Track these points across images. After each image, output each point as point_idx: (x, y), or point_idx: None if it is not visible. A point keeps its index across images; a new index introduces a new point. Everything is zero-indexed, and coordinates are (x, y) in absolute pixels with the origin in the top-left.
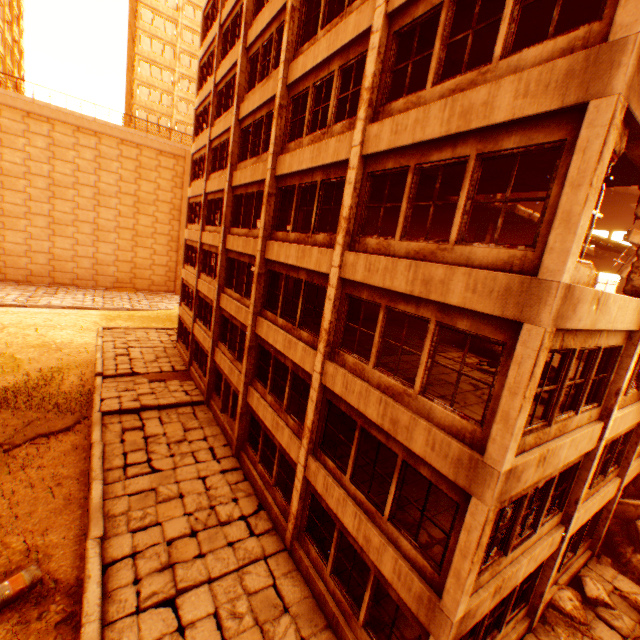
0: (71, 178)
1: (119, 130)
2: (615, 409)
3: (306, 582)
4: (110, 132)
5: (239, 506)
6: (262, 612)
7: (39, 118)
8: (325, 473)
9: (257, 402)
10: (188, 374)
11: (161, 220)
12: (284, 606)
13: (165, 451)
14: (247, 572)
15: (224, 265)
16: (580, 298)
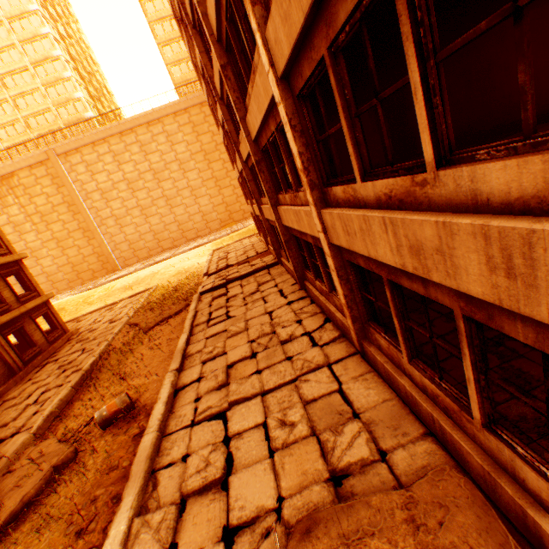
0: (161, 163)
1: (169, 107)
2: None
3: (389, 385)
4: (165, 113)
5: (302, 326)
6: (321, 421)
7: (127, 133)
8: (337, 211)
9: (284, 215)
10: (268, 252)
11: (226, 160)
12: (352, 413)
13: (240, 303)
14: (305, 381)
15: (228, 119)
16: None
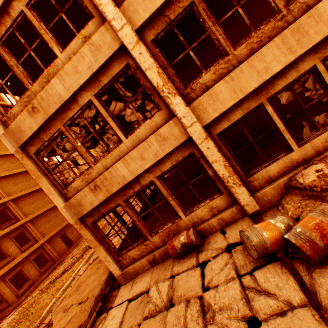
0: None
1: None
2: None
3: None
4: None
5: None
6: None
7: None
8: None
9: None
10: None
11: None
12: None
13: None
14: None
15: None
16: None
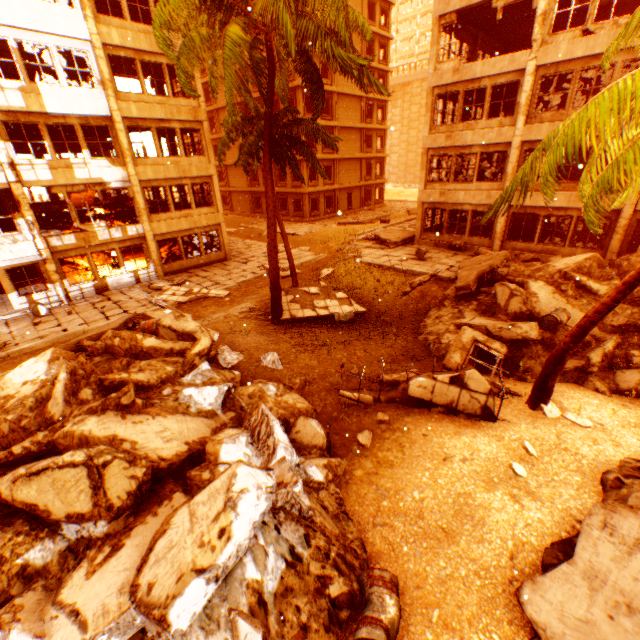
0: None
1: None
2: (521, 118)
3: None
4: None
5: None
6: None
7: None
8: None
9: None
10: None
11: None
12: None
13: None
14: None
15: None
16: (443, 74)
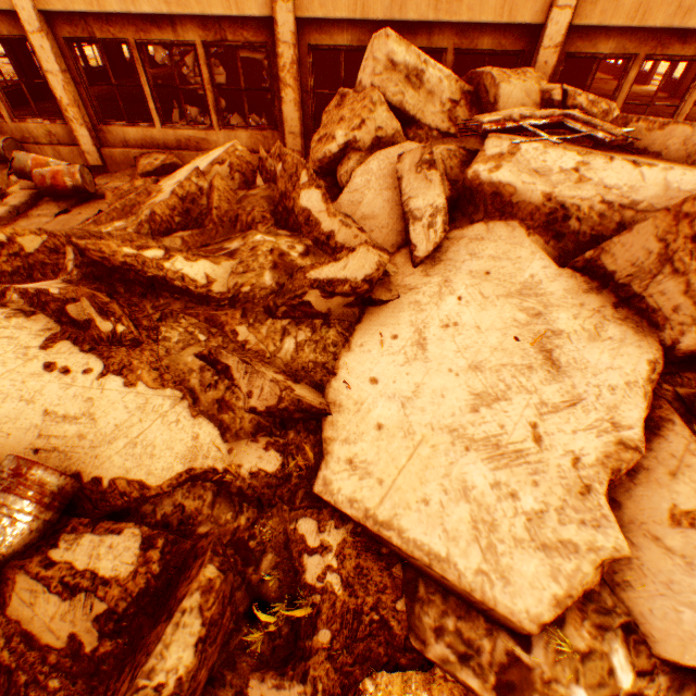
0: None
1: None
2: None
3: None
4: None
5: None
6: None
7: None
8: None
9: None
10: None
11: None
12: None
13: None
14: None
15: None
16: None
